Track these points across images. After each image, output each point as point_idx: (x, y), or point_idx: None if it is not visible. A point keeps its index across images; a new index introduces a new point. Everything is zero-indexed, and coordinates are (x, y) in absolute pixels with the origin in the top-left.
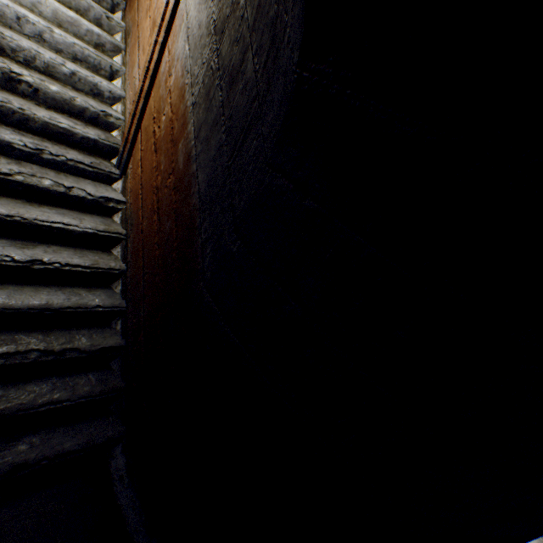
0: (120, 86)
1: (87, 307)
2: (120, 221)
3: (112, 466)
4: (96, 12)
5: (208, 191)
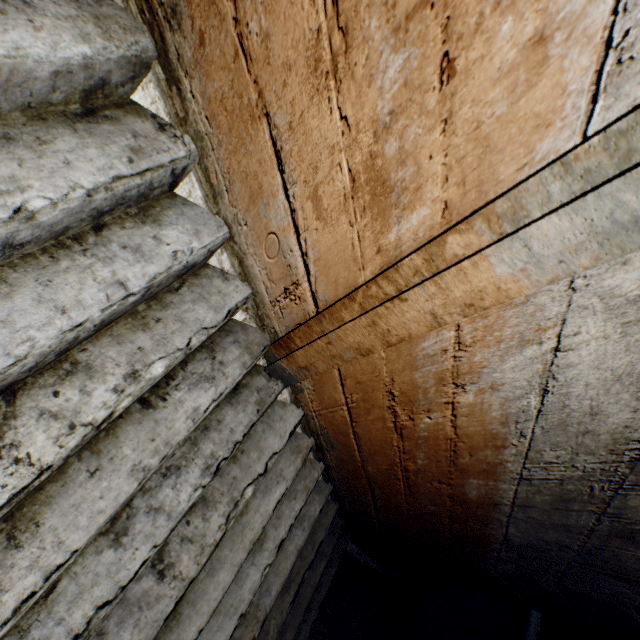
0: (201, 200)
1: (316, 519)
2: (302, 430)
3: (347, 549)
4: None
5: (523, 546)
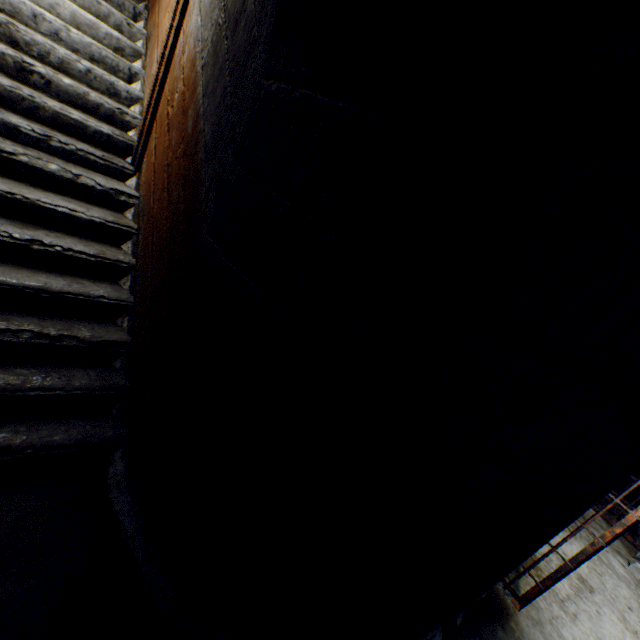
0: (139, 89)
1: (90, 296)
2: (133, 217)
3: (109, 472)
4: (116, 18)
5: (213, 138)
